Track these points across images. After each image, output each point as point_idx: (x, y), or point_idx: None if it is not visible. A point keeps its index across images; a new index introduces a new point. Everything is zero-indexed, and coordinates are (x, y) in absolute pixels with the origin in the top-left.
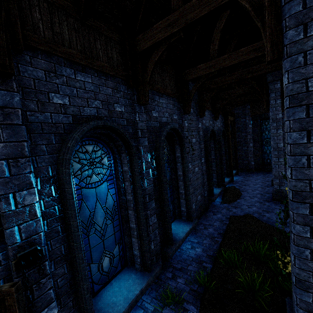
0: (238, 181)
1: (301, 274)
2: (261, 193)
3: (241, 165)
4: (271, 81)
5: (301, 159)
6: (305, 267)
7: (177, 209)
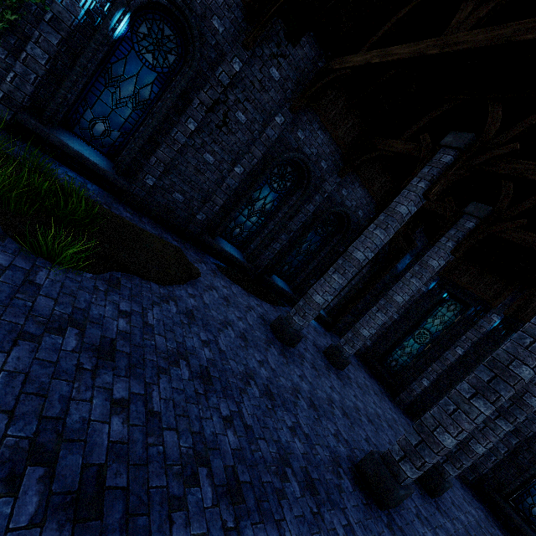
0: None
1: None
2: None
3: None
4: (445, 145)
5: None
6: None
7: (123, 150)
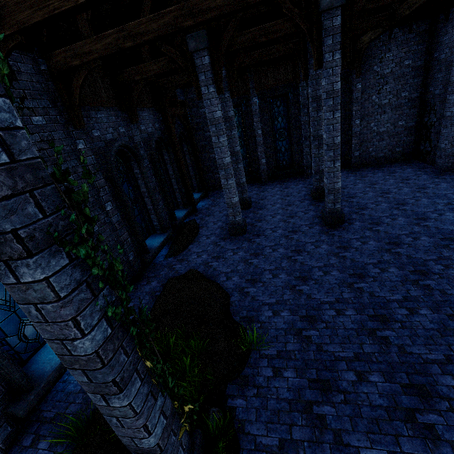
0: (204, 208)
1: (122, 440)
2: (223, 226)
3: (212, 180)
4: (195, 50)
5: (30, 309)
6: (122, 433)
7: None
